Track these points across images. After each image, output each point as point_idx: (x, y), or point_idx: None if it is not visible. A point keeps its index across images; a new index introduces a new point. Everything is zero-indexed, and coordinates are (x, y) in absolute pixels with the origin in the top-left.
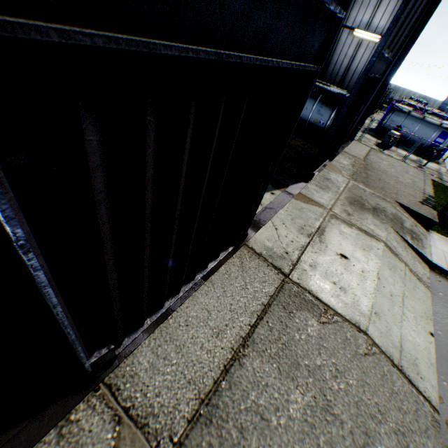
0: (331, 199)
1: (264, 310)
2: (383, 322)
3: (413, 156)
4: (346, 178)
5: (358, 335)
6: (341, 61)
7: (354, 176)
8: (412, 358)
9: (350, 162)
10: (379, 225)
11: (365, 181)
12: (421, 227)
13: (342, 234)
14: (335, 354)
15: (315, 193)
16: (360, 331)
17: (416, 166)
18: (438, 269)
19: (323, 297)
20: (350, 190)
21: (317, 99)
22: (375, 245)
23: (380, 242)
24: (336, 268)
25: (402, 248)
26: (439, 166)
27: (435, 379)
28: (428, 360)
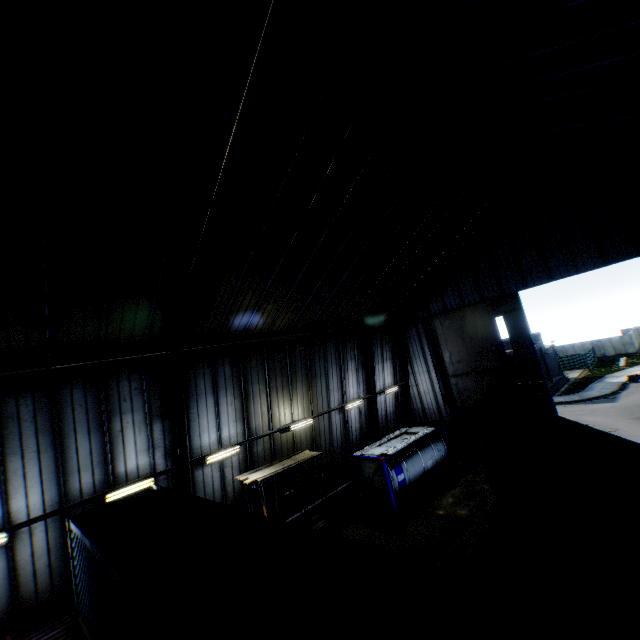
0: None
1: None
2: None
3: None
4: None
5: None
6: (381, 414)
7: None
8: None
9: None
10: None
11: None
12: None
13: None
14: None
15: None
16: None
17: None
18: None
19: None
20: None
21: (429, 443)
22: None
23: None
24: None
25: None
26: None
27: None
28: None
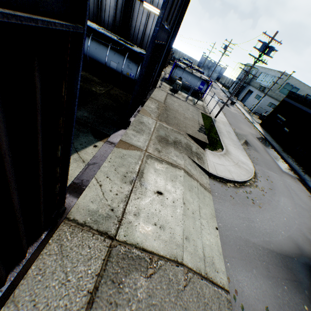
0: (146, 140)
1: (90, 300)
2: (192, 242)
3: (190, 97)
4: (155, 120)
5: (177, 270)
6: (139, 27)
7: (159, 117)
8: (211, 258)
9: (156, 106)
10: (179, 155)
11: (166, 120)
12: (201, 148)
13: (157, 172)
14: (163, 306)
15: (133, 138)
16: (178, 264)
17: (193, 104)
18: (213, 175)
19: (148, 244)
20: (158, 129)
21: (125, 55)
22: (179, 173)
23: (181, 170)
24: (155, 207)
25: (194, 168)
26: (203, 103)
27: (224, 264)
28: (218, 252)
